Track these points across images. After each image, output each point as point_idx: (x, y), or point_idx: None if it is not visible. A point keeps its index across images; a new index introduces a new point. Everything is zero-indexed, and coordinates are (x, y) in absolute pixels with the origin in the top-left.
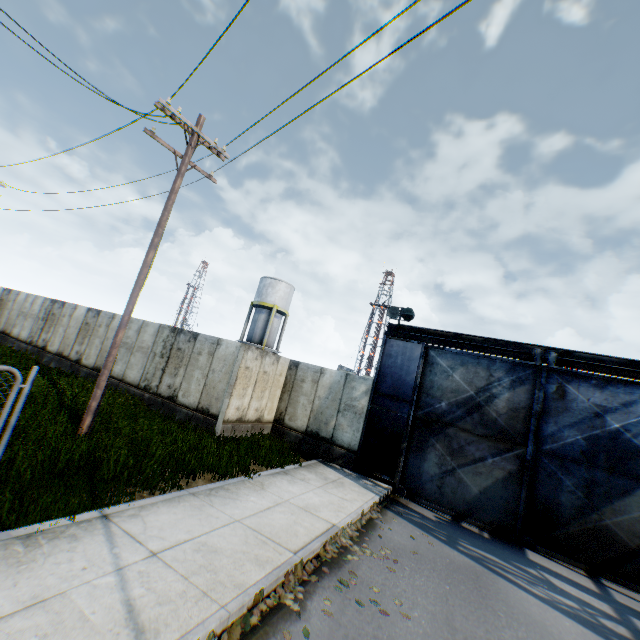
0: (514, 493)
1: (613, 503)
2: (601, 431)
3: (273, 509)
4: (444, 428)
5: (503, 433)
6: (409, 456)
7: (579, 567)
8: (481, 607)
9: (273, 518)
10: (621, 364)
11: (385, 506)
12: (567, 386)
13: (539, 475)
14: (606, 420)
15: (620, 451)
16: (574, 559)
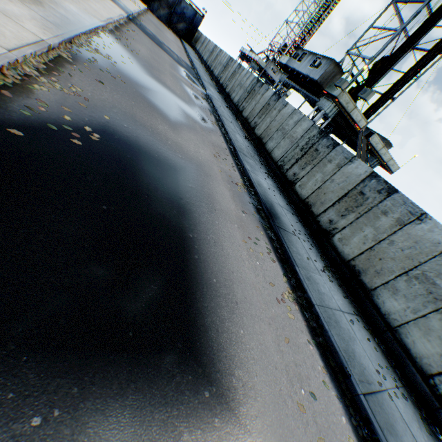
0: (168, 18)
1: (180, 24)
2: (183, 12)
3: (138, 2)
4: (160, 0)
5: (170, 6)
6: (152, 3)
7: (172, 32)
8: (160, 23)
9: (140, 3)
10: (191, 2)
11: (148, 11)
12: (182, 2)
13: (172, 16)
14: (184, 11)
15: (184, 17)
16: (172, 31)
